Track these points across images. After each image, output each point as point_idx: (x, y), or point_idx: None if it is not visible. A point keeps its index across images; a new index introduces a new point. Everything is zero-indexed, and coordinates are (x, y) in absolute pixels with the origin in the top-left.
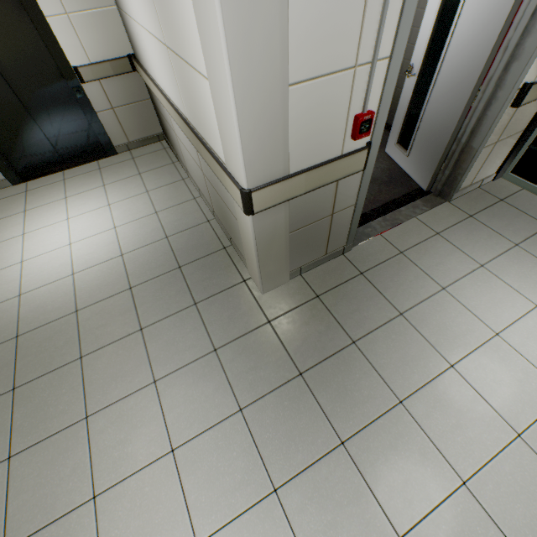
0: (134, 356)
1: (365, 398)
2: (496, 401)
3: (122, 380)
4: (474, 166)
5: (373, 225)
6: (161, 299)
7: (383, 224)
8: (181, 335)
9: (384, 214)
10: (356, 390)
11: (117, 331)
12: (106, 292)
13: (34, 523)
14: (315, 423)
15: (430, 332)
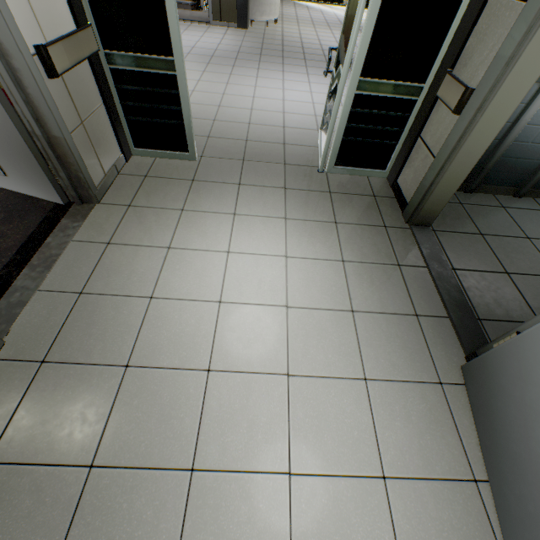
0: None
1: (154, 521)
2: (258, 364)
3: None
4: (86, 156)
5: (21, 284)
6: None
7: (35, 274)
8: None
9: (28, 260)
10: (136, 527)
11: None
12: None
13: None
14: None
15: (170, 356)
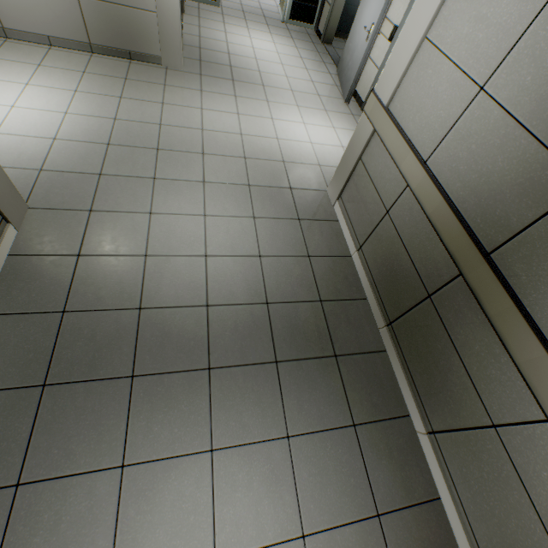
0: (180, 110)
1: (253, 76)
2: (272, 61)
3: (191, 117)
4: None
5: None
6: (147, 92)
7: None
8: (182, 95)
9: None
10: (249, 76)
11: (155, 111)
12: (111, 106)
13: (240, 150)
14: (253, 87)
15: (242, 55)
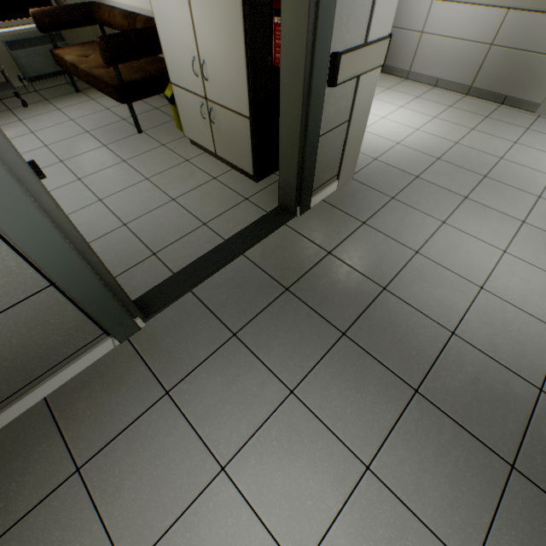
0: (532, 152)
1: None
2: None
3: (544, 161)
4: None
5: None
6: (502, 131)
7: None
8: (543, 141)
9: None
10: None
11: (501, 146)
12: (459, 133)
13: None
14: None
15: None
